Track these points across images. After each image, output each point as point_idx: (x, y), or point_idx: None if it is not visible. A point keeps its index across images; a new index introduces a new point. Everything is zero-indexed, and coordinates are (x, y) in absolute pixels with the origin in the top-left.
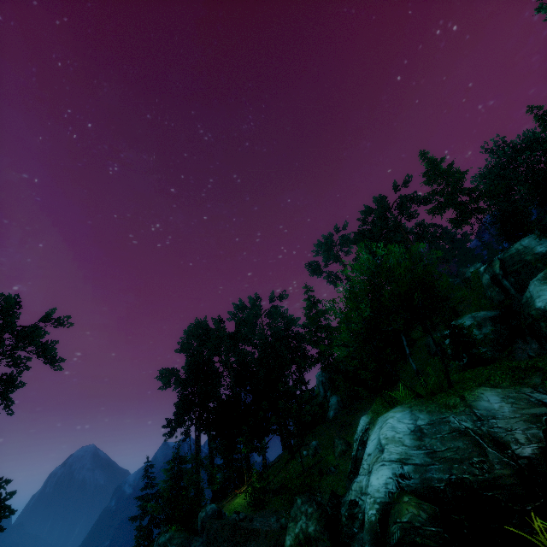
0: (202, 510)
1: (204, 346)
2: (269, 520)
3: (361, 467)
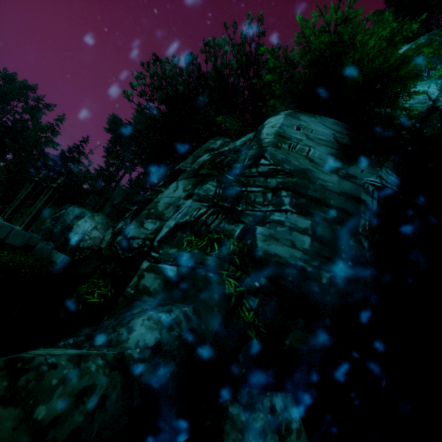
0: None
1: None
2: None
3: None
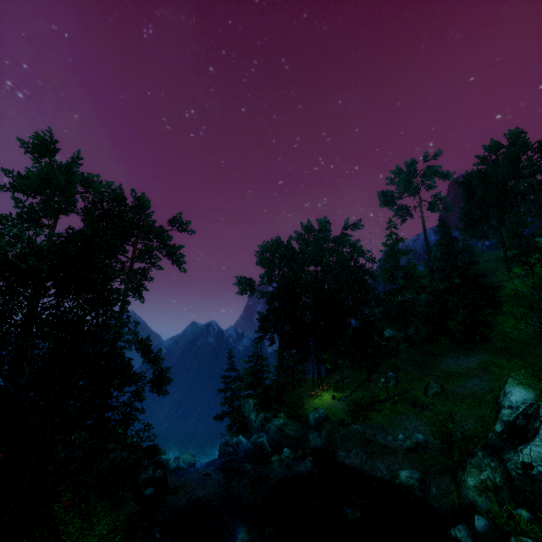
0: (314, 412)
1: (286, 266)
2: (385, 437)
3: (539, 439)
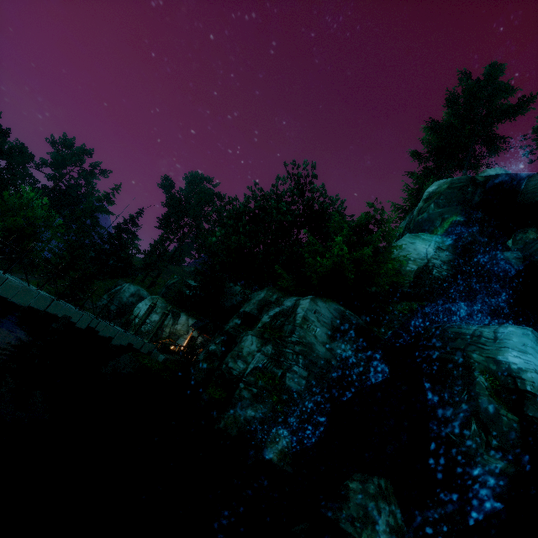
0: None
1: None
2: None
3: None
